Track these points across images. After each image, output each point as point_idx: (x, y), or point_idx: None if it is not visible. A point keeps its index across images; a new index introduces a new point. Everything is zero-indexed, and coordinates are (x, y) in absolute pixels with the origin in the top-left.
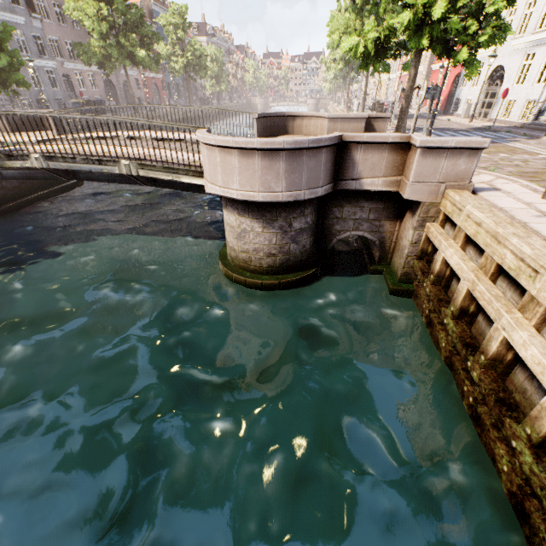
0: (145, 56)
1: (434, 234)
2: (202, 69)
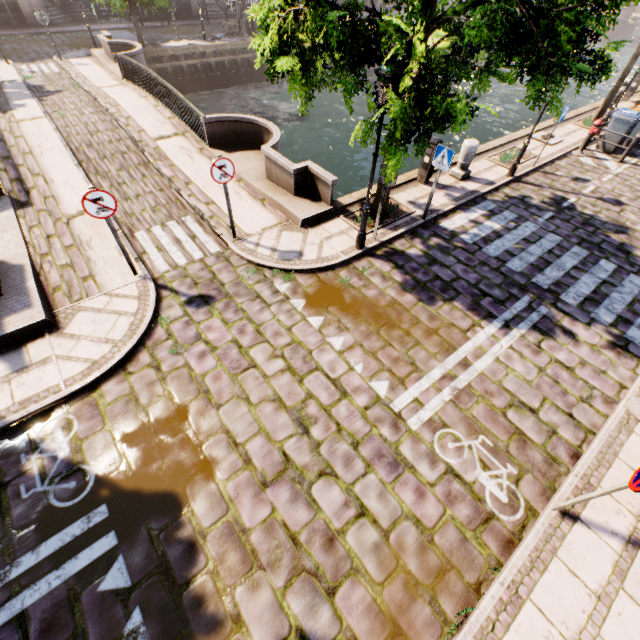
0: None
1: None
2: None
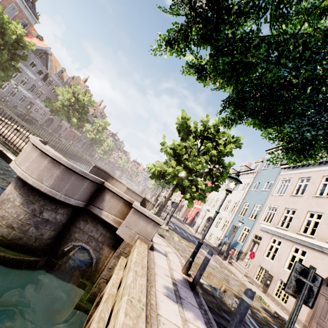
0: (75, 122)
1: (118, 263)
2: (99, 144)
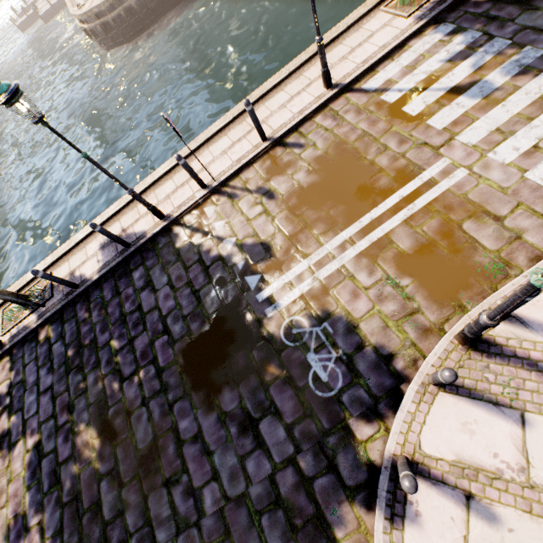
0: None
1: None
2: None
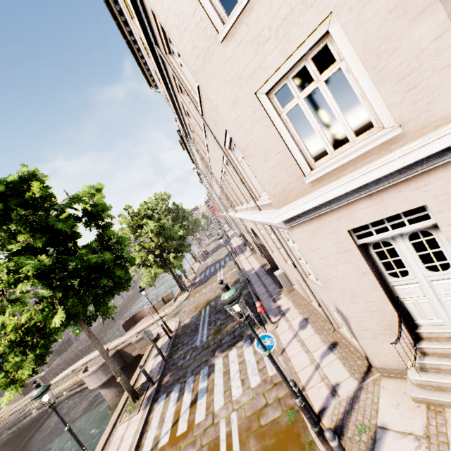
0: None
1: None
2: None
